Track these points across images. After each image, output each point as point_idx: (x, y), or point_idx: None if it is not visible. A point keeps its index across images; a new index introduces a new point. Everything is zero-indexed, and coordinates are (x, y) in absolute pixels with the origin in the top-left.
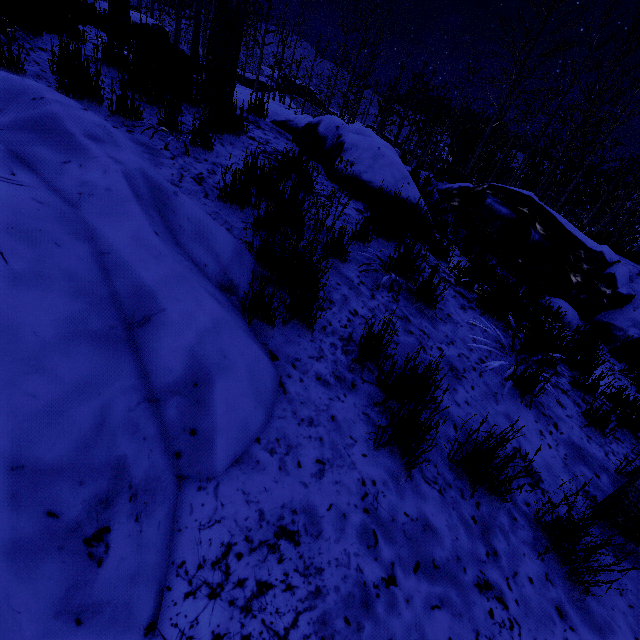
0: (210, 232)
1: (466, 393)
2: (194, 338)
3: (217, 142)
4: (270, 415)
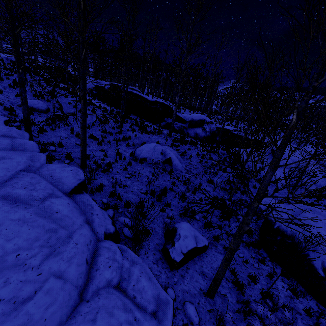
0: None
1: None
2: None
3: None
4: None
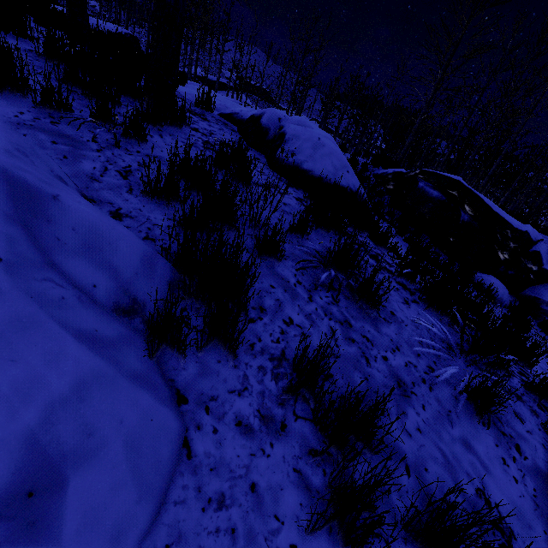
0: (107, 242)
1: (417, 416)
2: (35, 418)
3: (155, 133)
4: (162, 501)
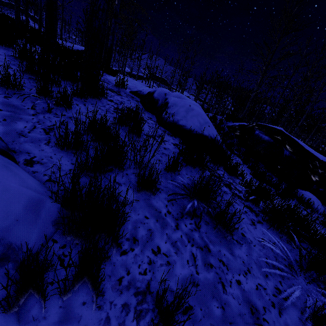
0: None
1: None
2: None
3: (81, 103)
4: None
